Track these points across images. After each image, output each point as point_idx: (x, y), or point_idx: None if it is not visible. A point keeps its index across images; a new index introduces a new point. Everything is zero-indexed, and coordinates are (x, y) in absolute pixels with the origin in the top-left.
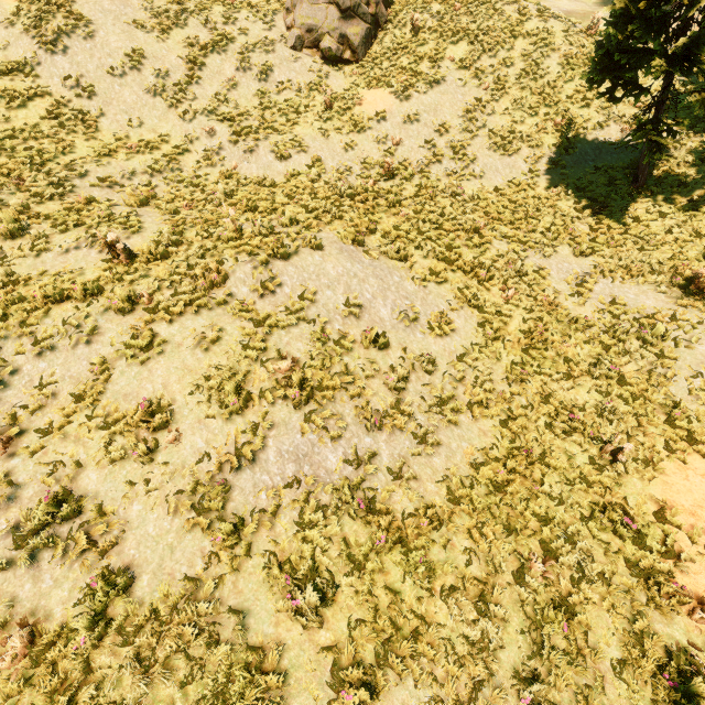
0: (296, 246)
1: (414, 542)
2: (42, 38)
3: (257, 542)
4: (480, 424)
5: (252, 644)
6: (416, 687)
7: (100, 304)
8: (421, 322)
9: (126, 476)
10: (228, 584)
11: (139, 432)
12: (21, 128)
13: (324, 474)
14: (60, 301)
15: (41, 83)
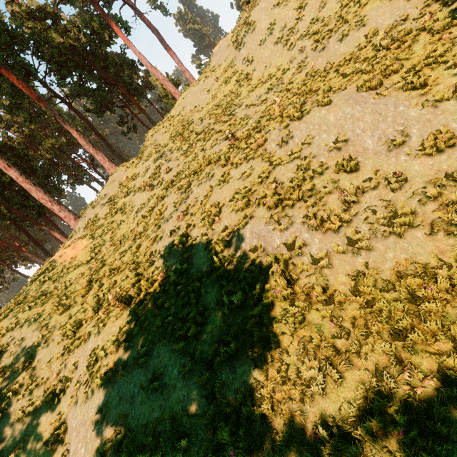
0: (312, 108)
1: (303, 304)
2: (237, 45)
3: (228, 271)
4: (440, 242)
5: (205, 307)
6: (253, 369)
7: (218, 164)
8: (411, 144)
9: (203, 233)
10: (211, 283)
11: (211, 217)
12: (227, 93)
13: (270, 249)
14: (208, 165)
15: (236, 68)
